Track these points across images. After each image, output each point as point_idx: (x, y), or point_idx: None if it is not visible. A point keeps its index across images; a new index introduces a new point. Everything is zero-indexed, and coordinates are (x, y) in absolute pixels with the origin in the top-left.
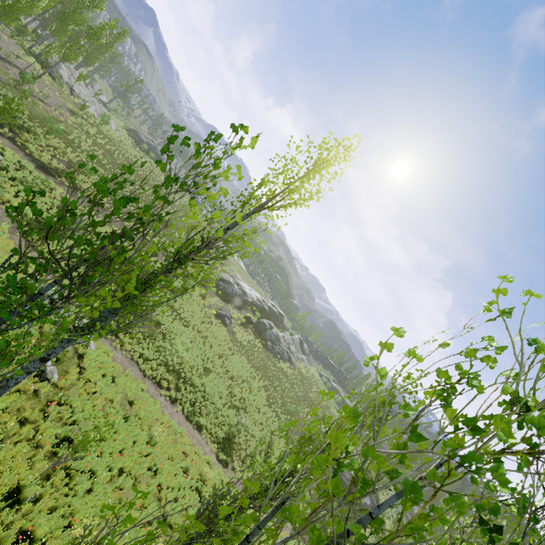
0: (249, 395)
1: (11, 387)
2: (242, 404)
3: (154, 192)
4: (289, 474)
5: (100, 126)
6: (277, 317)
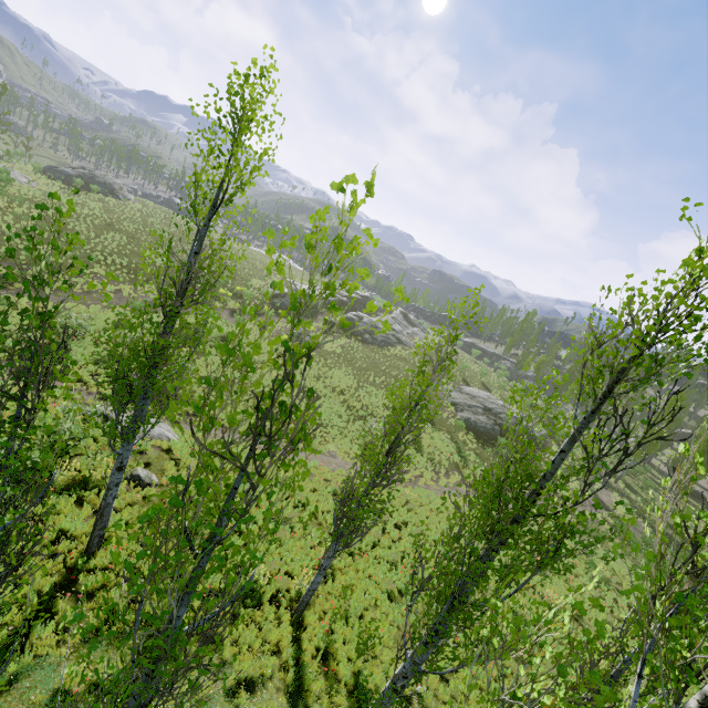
0: (370, 399)
1: (112, 503)
2: (366, 411)
3: (29, 298)
4: (390, 446)
5: (5, 190)
6: (362, 303)
